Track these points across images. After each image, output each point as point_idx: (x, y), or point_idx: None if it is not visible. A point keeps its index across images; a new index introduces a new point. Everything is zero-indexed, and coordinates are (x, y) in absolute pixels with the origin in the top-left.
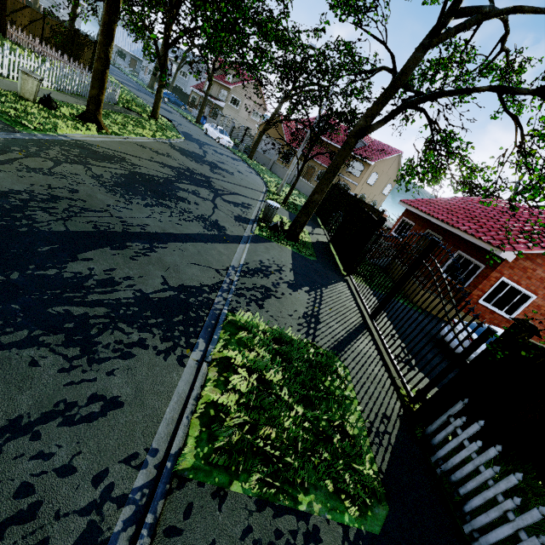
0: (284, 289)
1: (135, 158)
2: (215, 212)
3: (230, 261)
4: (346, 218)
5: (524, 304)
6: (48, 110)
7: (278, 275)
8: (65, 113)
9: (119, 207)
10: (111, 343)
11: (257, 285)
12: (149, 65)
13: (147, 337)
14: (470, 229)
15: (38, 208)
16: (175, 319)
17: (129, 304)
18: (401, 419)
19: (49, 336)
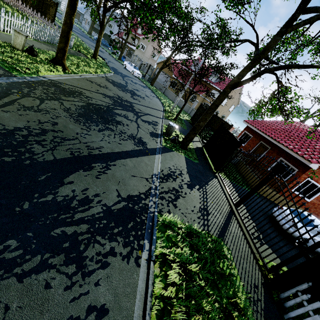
0: (186, 189)
1: (88, 92)
2: (139, 131)
3: (152, 169)
4: (215, 133)
5: (318, 193)
6: (31, 57)
7: (181, 178)
8: (42, 58)
9: (84, 134)
10: (94, 256)
11: (170, 188)
12: (88, 18)
13: (115, 245)
14: (289, 145)
15: (34, 141)
16: (129, 226)
17: (100, 218)
18: (263, 286)
19: (55, 258)
